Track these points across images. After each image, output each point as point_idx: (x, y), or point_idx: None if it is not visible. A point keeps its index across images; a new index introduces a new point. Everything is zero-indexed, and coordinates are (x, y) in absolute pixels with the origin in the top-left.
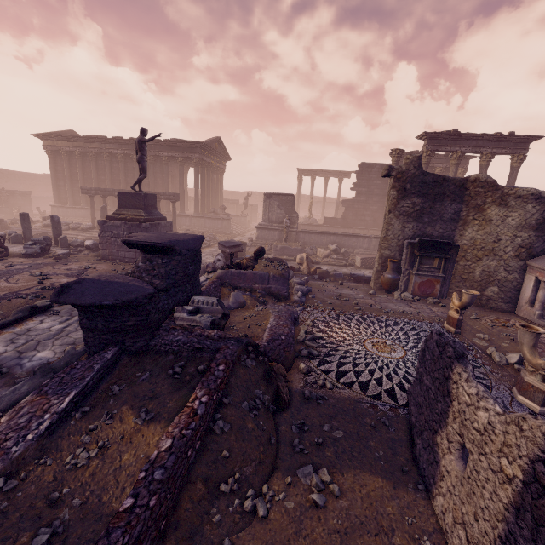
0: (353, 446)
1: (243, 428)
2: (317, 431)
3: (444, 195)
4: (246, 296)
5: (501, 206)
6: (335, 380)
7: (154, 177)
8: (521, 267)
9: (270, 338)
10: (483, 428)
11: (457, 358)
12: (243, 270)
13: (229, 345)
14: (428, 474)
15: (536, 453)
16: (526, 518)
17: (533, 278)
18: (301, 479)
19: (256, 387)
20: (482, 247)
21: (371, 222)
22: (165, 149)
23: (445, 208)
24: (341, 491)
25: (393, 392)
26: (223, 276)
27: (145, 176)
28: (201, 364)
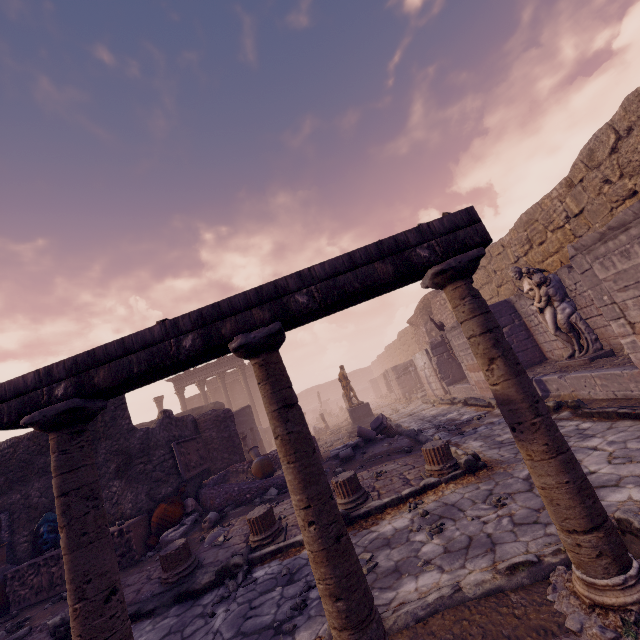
0: None
1: None
2: None
3: None
4: None
5: None
6: None
7: None
8: None
9: None
10: None
11: None
12: None
13: None
14: None
15: None
16: None
17: None
18: None
19: None
20: None
21: None
22: None
23: None
24: None
25: None
26: None
27: None
28: None
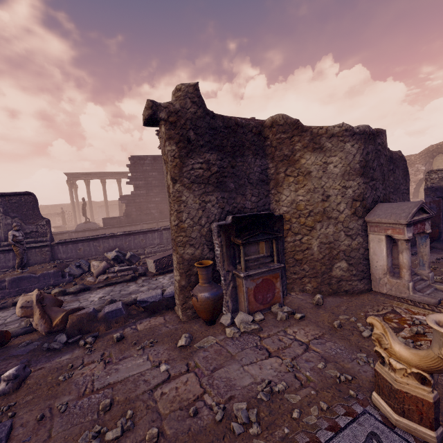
0: None
1: None
2: None
3: (244, 147)
4: None
5: (316, 151)
6: None
7: None
8: (362, 227)
9: None
10: None
11: None
12: None
13: None
14: None
15: None
16: None
17: (383, 238)
18: None
19: None
20: (310, 211)
21: (158, 214)
22: None
23: (250, 165)
24: None
25: None
26: None
27: None
28: None
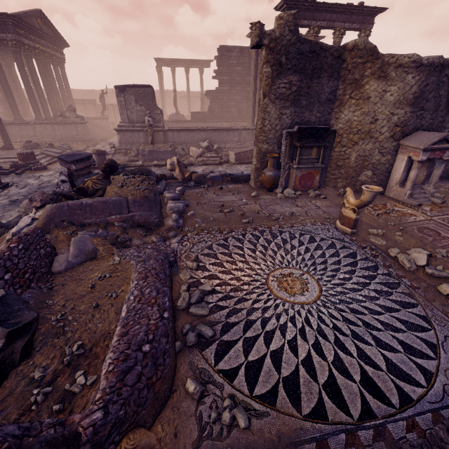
0: None
1: None
2: None
3: (322, 70)
4: (96, 240)
5: (380, 79)
6: (247, 393)
7: None
8: (394, 148)
9: (112, 382)
10: None
11: None
12: (87, 198)
13: None
14: None
15: None
16: None
17: (405, 159)
18: None
19: None
20: (358, 130)
21: (237, 114)
22: None
23: (323, 86)
24: None
25: (336, 386)
26: (56, 213)
27: None
28: None
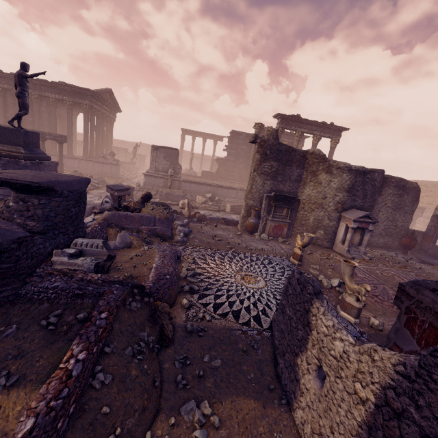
0: (230, 373)
1: (126, 377)
2: (198, 363)
3: (292, 162)
4: (133, 237)
5: (328, 173)
6: (213, 311)
7: (39, 116)
8: (338, 217)
9: (156, 278)
10: (339, 356)
11: (316, 295)
12: (130, 212)
13: (113, 289)
14: (290, 390)
15: (388, 381)
16: (378, 436)
17: (344, 225)
18: (184, 417)
19: (141, 330)
20: (315, 202)
21: (238, 178)
22: (52, 91)
23: (293, 171)
24: (220, 421)
25: (259, 317)
26: (110, 217)
27: (25, 113)
28: (81, 312)
